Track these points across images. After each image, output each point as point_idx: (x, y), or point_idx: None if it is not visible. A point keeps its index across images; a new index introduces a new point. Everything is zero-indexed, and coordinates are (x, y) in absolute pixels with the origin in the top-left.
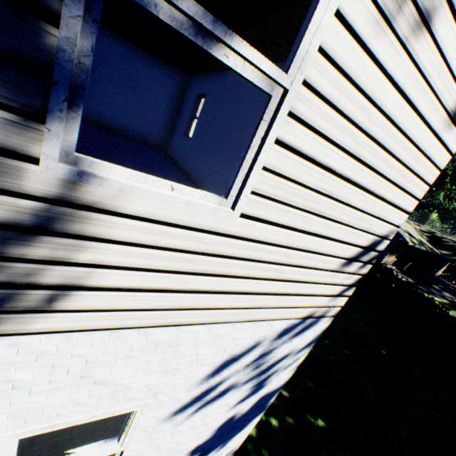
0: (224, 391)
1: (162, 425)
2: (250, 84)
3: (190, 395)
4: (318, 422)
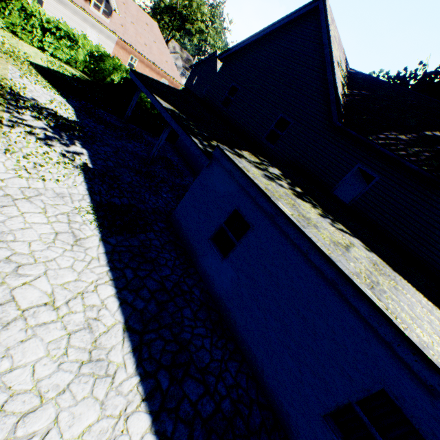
0: None
1: None
2: None
3: None
4: None
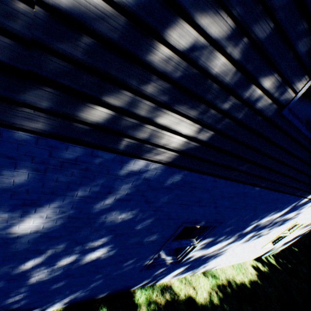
0: (309, 224)
1: (296, 230)
2: (292, 105)
3: (308, 223)
4: (295, 249)
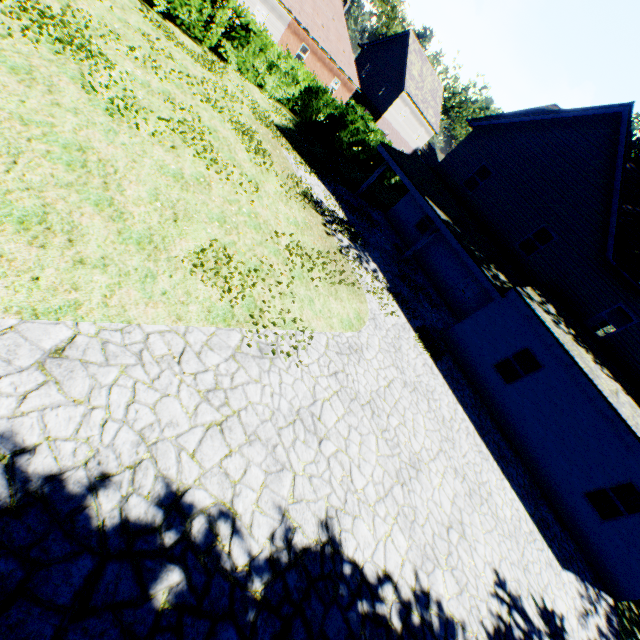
0: None
1: None
2: None
3: None
4: None
